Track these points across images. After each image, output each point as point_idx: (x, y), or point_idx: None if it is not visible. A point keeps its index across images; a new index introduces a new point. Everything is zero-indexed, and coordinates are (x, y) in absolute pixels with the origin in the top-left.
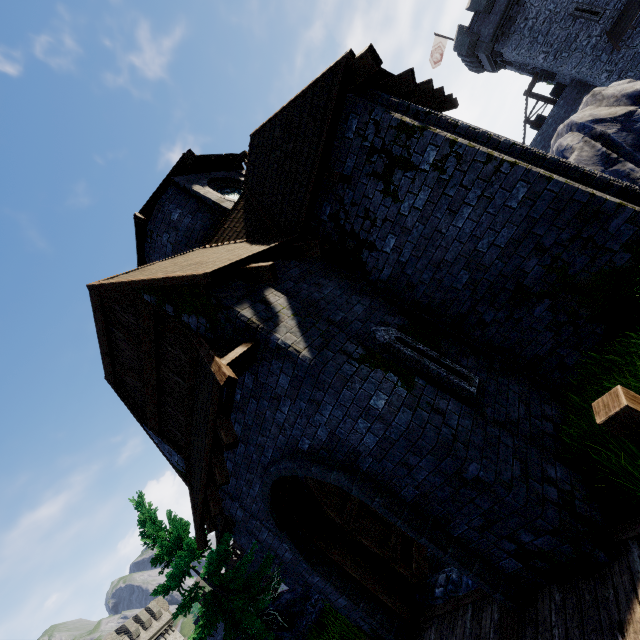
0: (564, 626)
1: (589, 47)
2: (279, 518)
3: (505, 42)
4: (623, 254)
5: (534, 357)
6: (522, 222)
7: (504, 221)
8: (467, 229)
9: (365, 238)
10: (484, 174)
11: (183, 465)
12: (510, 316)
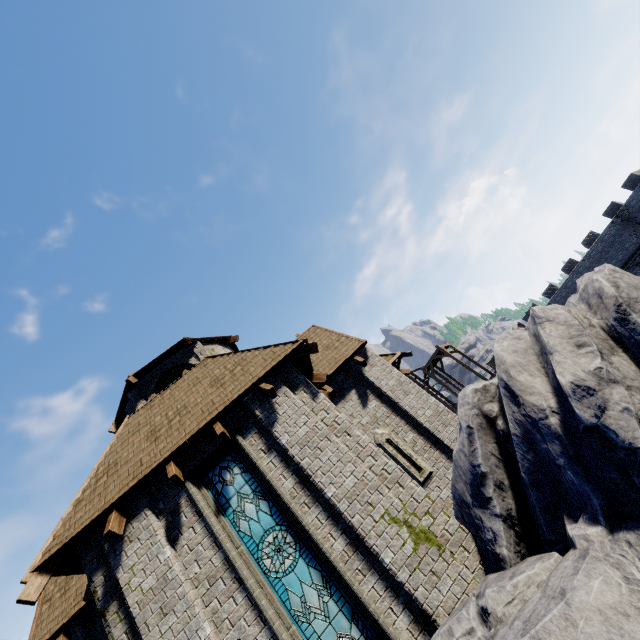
0: None
1: None
2: None
3: None
4: None
5: None
6: None
7: None
8: None
9: None
10: None
11: None
12: None
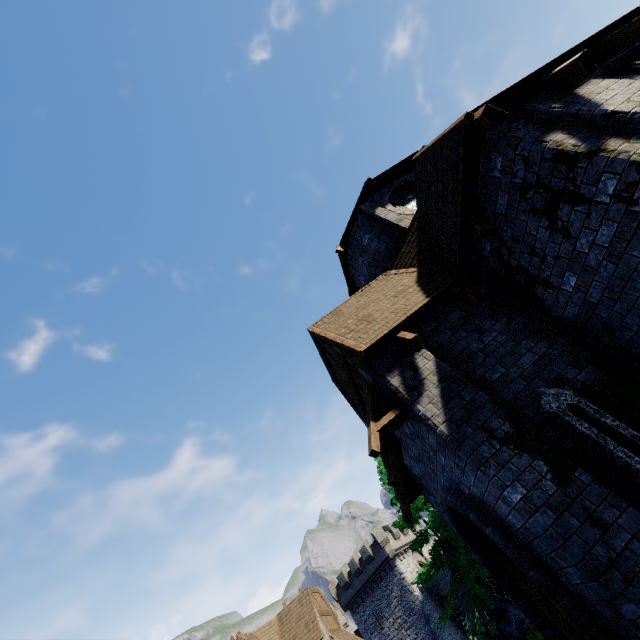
0: None
1: None
2: (462, 529)
3: None
4: None
5: None
6: None
7: None
8: None
9: (536, 274)
10: None
11: None
12: None
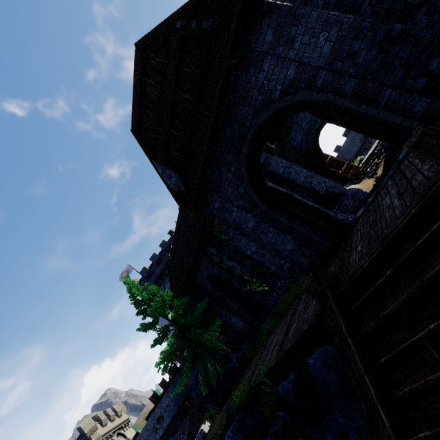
0: None
1: None
2: (250, 180)
3: None
4: None
5: None
6: None
7: None
8: None
9: None
10: None
11: (178, 183)
12: None
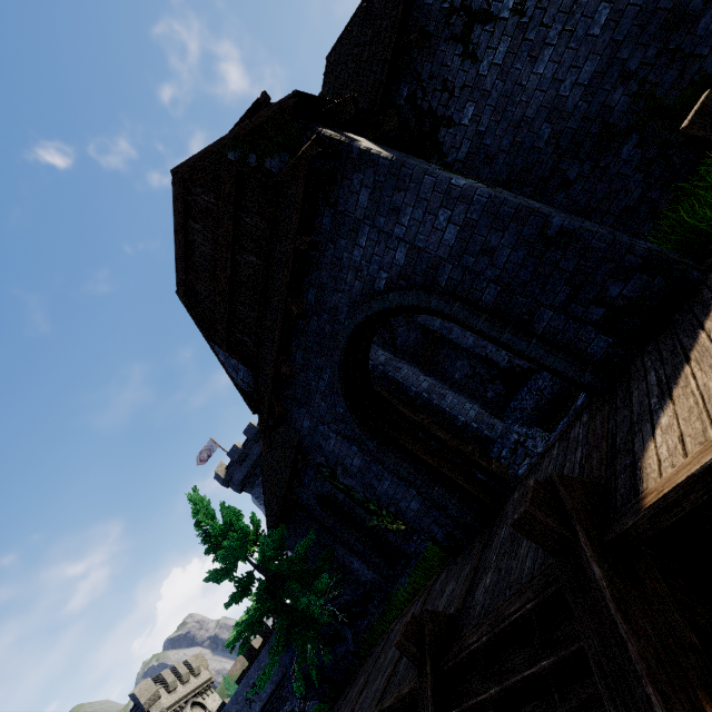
0: (657, 353)
1: None
2: (350, 400)
3: None
4: None
5: (623, 210)
6: (605, 49)
7: (587, 54)
8: (548, 74)
9: (443, 114)
10: (565, 5)
11: (249, 380)
12: (596, 166)
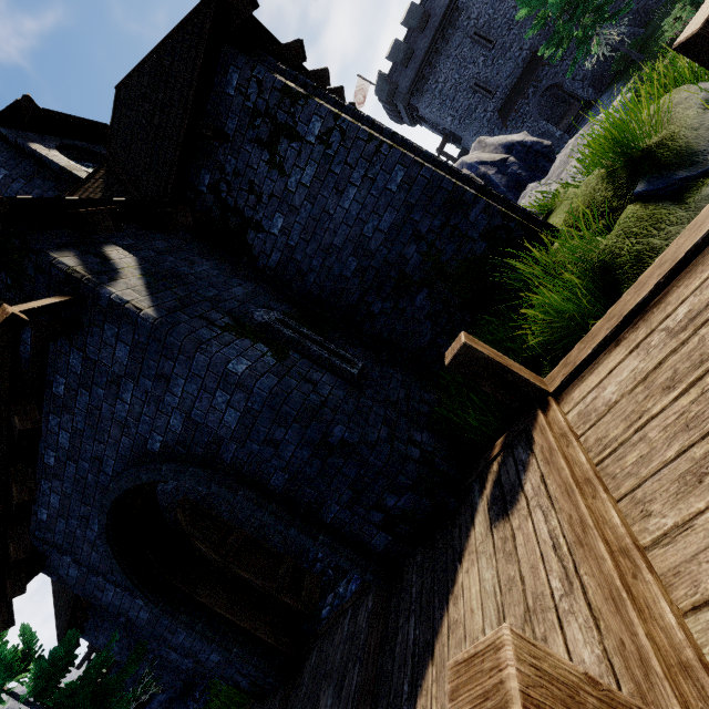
0: (421, 581)
1: (485, 120)
2: (126, 560)
3: (420, 98)
4: (481, 243)
5: (418, 349)
6: (402, 207)
7: (386, 205)
8: (353, 211)
9: (251, 216)
10: (367, 153)
11: None
12: (396, 306)
